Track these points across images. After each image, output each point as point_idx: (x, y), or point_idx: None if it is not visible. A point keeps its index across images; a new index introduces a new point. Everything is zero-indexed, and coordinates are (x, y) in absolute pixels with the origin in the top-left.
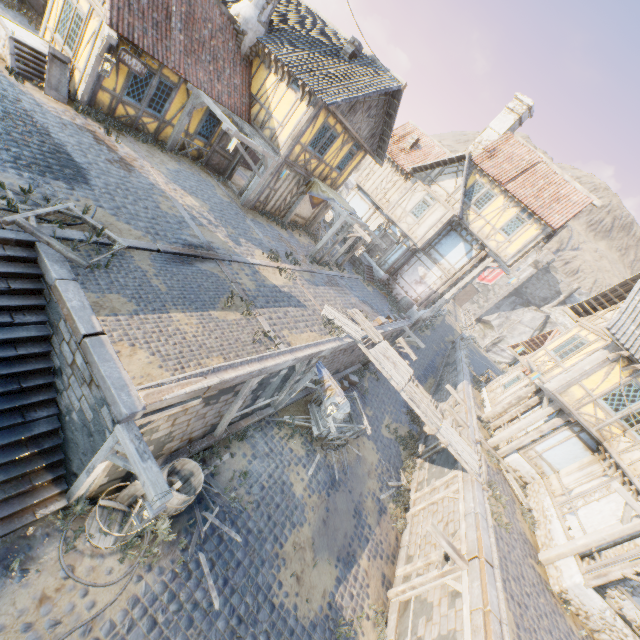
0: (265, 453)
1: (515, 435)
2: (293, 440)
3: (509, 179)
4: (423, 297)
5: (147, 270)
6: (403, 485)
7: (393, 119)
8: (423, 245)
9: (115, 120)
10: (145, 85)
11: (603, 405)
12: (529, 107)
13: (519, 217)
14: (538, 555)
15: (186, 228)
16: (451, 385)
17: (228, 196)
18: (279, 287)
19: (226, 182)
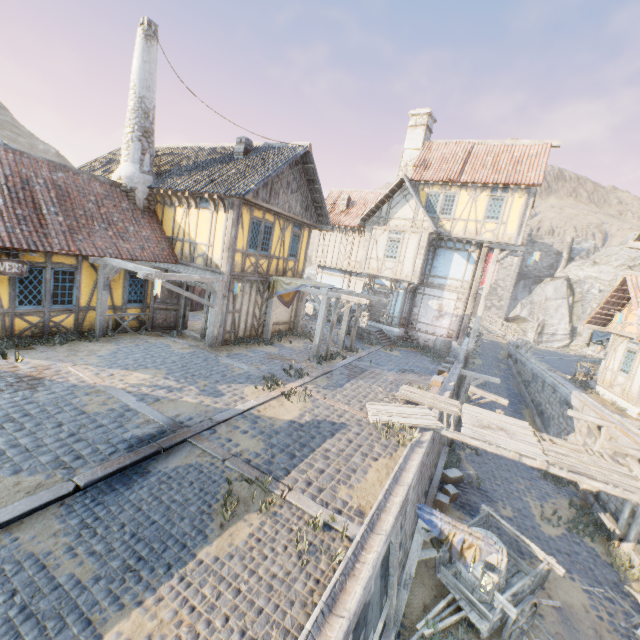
0: None
1: None
2: None
3: (458, 173)
4: (454, 328)
5: (48, 550)
6: None
7: (317, 182)
8: (419, 278)
9: (16, 338)
10: (38, 284)
11: None
12: (429, 114)
13: (494, 197)
14: None
15: (132, 418)
16: (559, 406)
17: (189, 346)
18: (297, 420)
19: (183, 333)
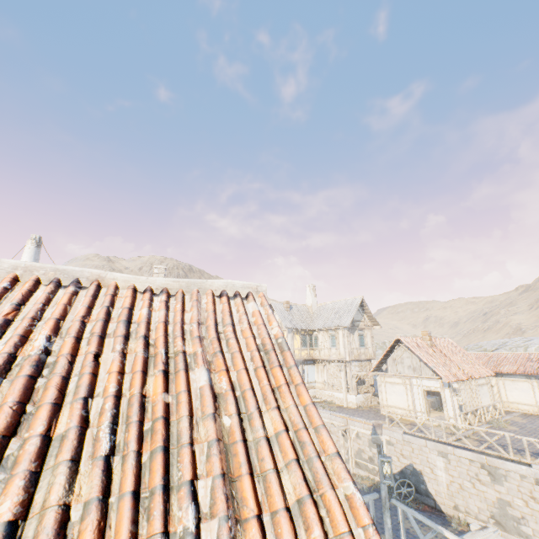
0: None
1: None
2: None
3: None
4: None
5: None
6: None
7: None
8: None
9: None
10: None
11: (304, 348)
12: (165, 268)
13: None
14: (344, 406)
15: None
16: None
17: None
18: None
19: None
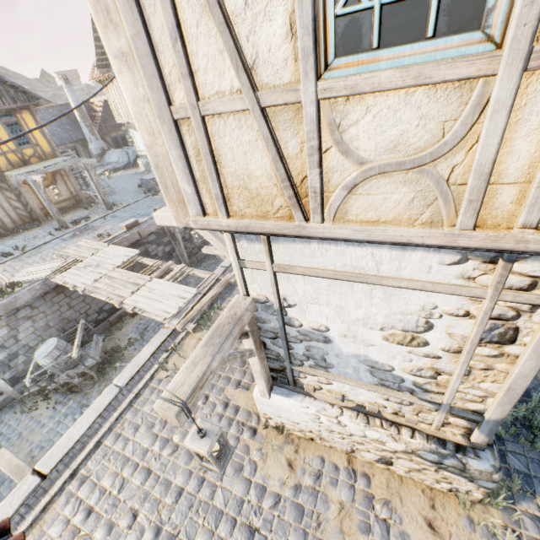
0: None
1: None
2: (40, 406)
3: None
4: None
5: None
6: None
7: None
8: None
9: None
10: None
11: None
12: None
13: None
14: None
15: None
16: None
17: None
18: None
19: None
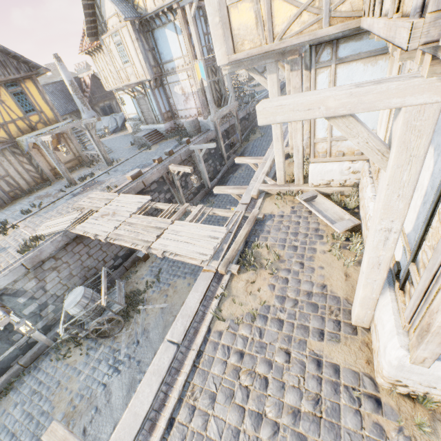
0: (30, 392)
1: None
2: (73, 352)
3: None
4: (199, 105)
5: None
6: None
7: None
8: (151, 73)
9: None
10: None
11: None
12: None
13: None
14: (351, 314)
15: None
16: None
17: None
18: None
19: None
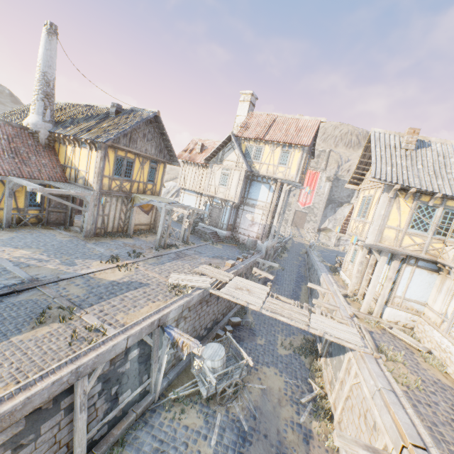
0: (153, 450)
1: (378, 293)
2: (186, 414)
3: (264, 134)
4: (260, 232)
5: None
6: (317, 394)
7: (166, 135)
8: (239, 200)
9: None
10: None
11: (414, 232)
12: (251, 94)
13: (284, 151)
14: None
15: (5, 275)
16: (317, 282)
17: (70, 236)
18: (117, 280)
19: (69, 228)
